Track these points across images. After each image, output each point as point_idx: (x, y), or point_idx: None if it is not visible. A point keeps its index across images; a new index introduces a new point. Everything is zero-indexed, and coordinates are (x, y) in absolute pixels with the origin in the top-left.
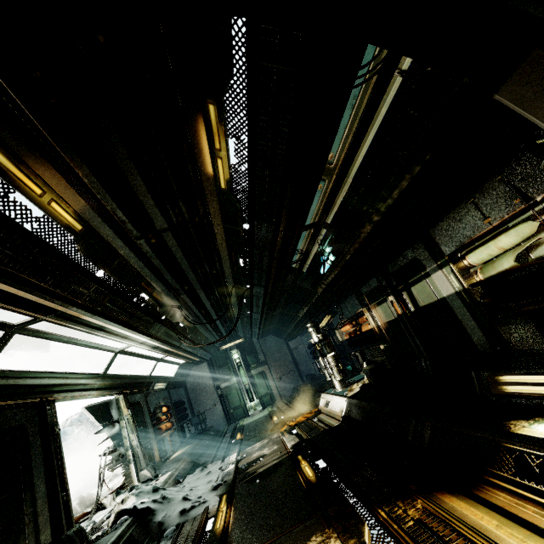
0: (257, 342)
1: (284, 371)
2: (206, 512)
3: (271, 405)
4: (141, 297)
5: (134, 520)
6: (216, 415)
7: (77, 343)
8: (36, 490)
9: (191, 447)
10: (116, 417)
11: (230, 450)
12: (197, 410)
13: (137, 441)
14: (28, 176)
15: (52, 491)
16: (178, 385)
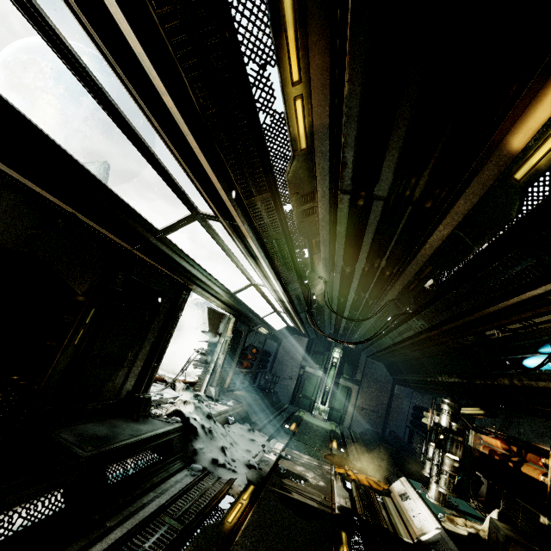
0: (364, 359)
1: (371, 406)
2: (230, 486)
3: (337, 423)
4: (302, 252)
5: (182, 428)
6: (286, 387)
7: (231, 257)
8: (144, 347)
9: (253, 398)
10: (220, 331)
11: (280, 435)
12: (275, 369)
13: (222, 362)
14: (298, 49)
15: (151, 356)
16: (275, 339)
